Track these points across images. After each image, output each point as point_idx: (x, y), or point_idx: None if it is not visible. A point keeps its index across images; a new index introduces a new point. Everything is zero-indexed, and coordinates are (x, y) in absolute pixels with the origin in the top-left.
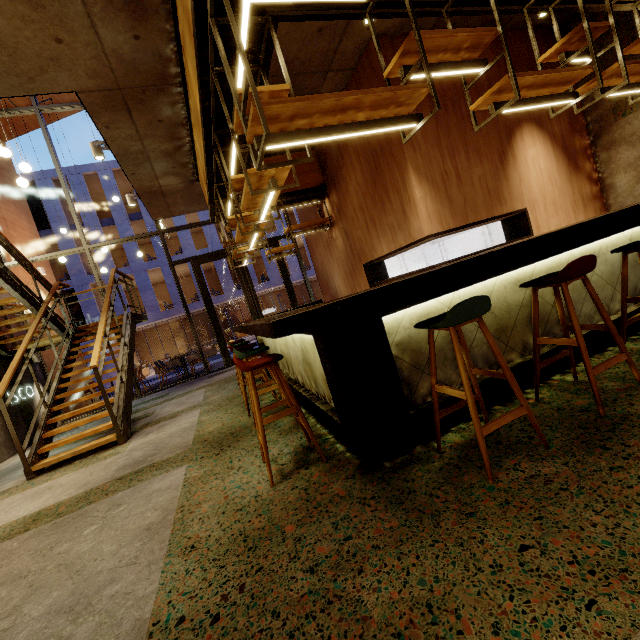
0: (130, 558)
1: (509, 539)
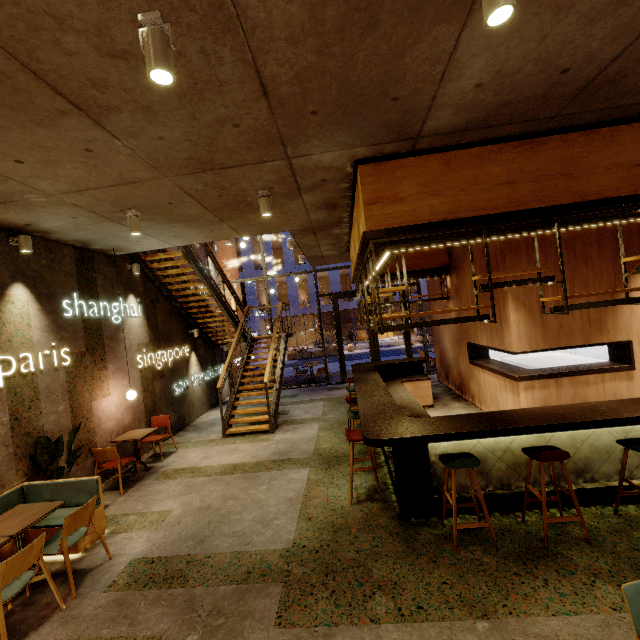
0: (283, 511)
1: (442, 577)
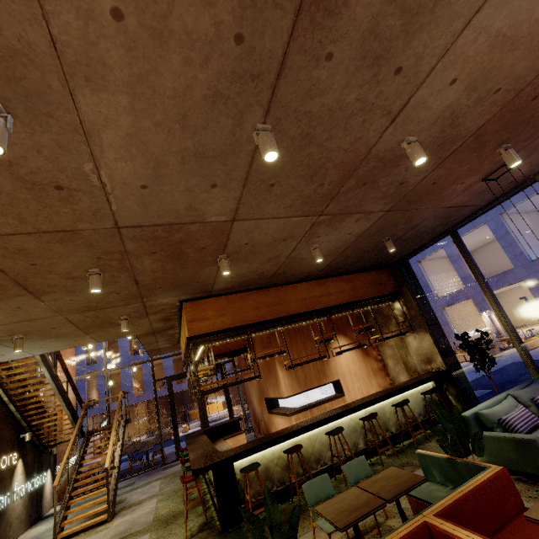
0: None
1: None
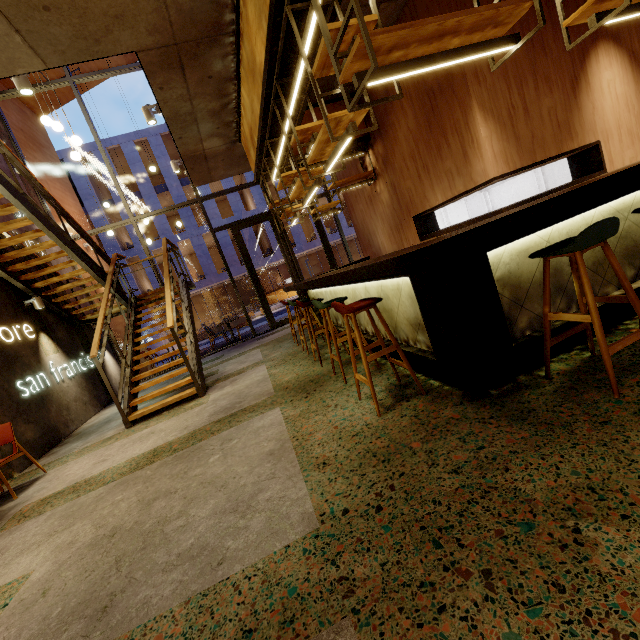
0: (267, 474)
1: None
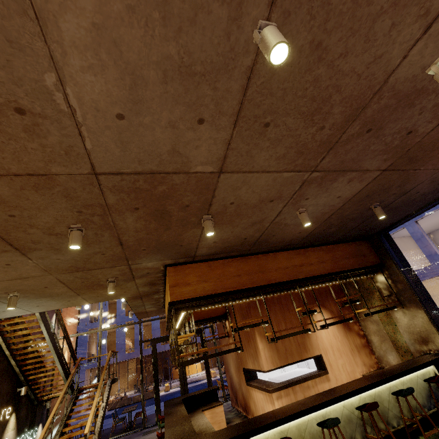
0: None
1: None
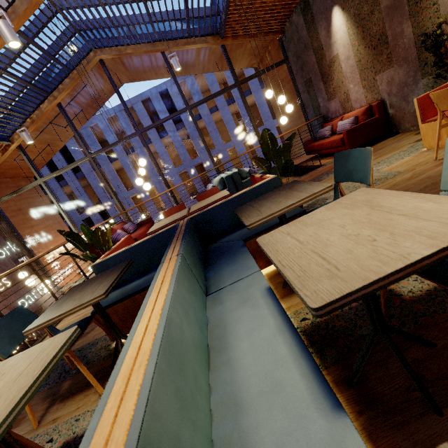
0: None
1: None
